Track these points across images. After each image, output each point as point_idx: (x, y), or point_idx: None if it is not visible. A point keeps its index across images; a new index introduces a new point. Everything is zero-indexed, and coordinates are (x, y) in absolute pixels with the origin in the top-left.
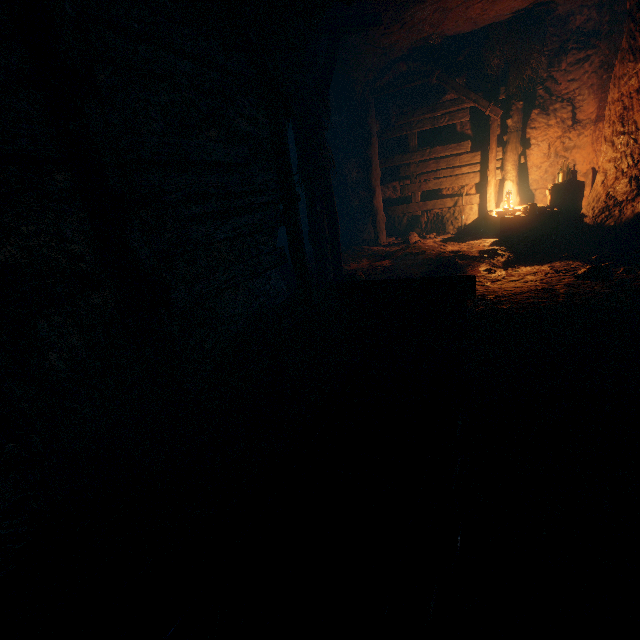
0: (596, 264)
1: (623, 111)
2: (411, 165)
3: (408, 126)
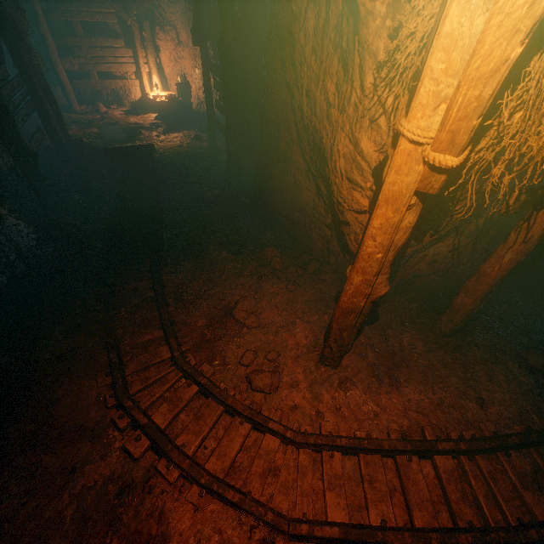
0: (199, 132)
1: (195, 56)
2: (83, 48)
3: (71, 14)
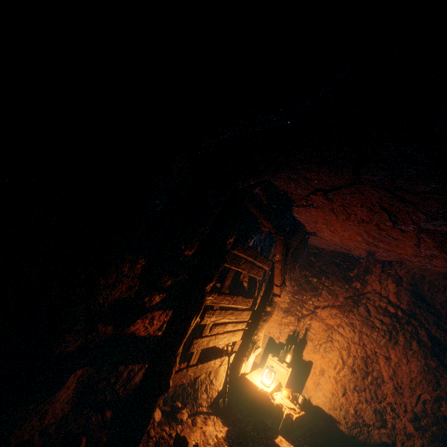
0: None
1: (367, 357)
2: (217, 310)
3: (239, 260)
